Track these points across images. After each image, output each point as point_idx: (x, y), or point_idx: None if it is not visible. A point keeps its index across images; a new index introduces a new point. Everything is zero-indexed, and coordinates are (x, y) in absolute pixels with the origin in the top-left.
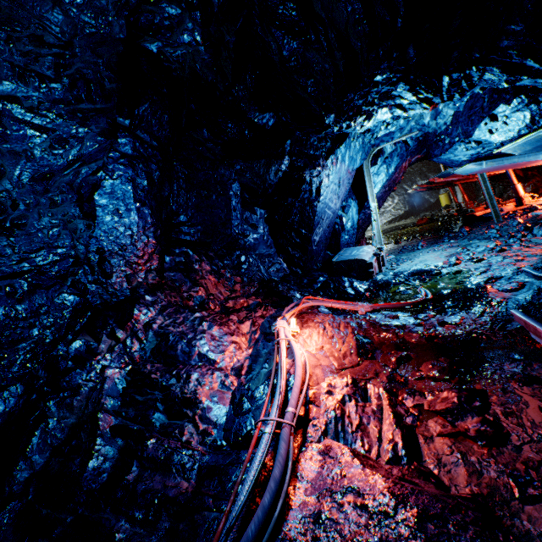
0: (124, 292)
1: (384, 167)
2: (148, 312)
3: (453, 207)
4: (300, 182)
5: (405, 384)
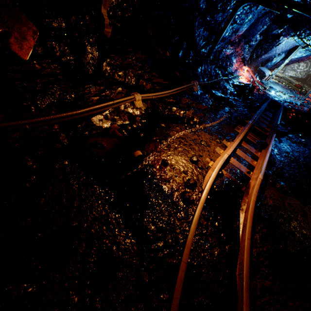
0: (232, 40)
1: (304, 52)
2: (233, 47)
3: None
4: (277, 38)
5: None
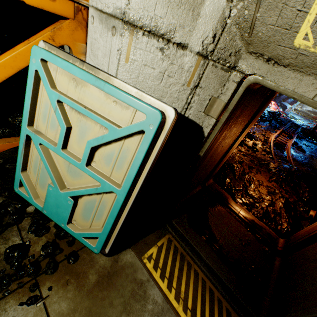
0: None
1: None
2: None
3: None
4: None
5: None
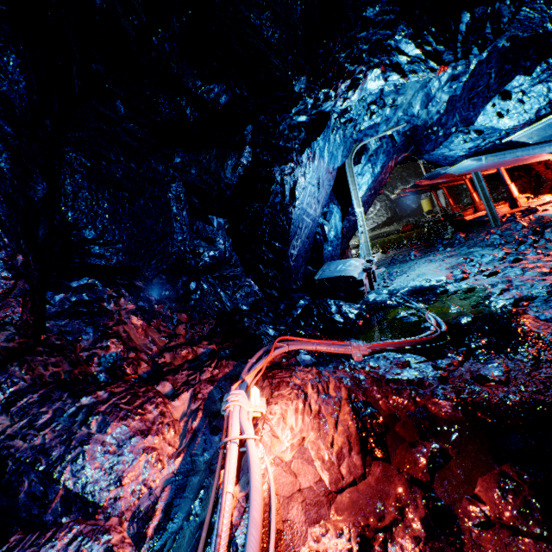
0: None
1: (368, 166)
2: None
3: (436, 212)
4: (268, 181)
5: (457, 536)
